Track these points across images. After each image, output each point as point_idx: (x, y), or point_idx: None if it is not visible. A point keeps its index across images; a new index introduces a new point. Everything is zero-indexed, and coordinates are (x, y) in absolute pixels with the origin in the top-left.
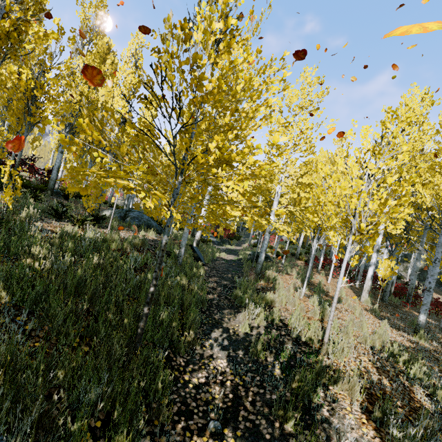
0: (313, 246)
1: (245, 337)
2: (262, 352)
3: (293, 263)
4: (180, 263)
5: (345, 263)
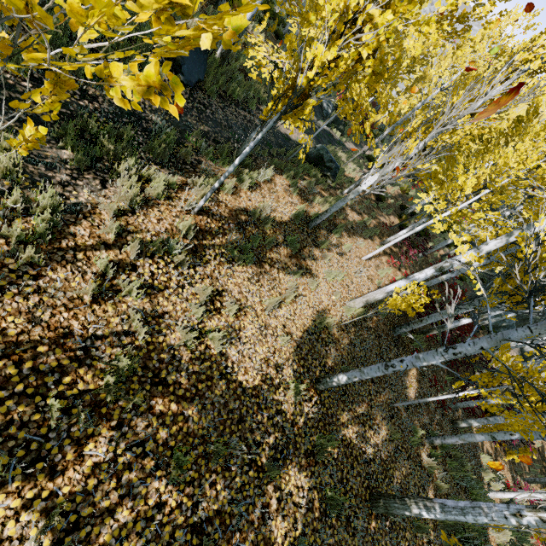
0: (254, 139)
1: None
2: None
3: (377, 212)
4: None
5: None
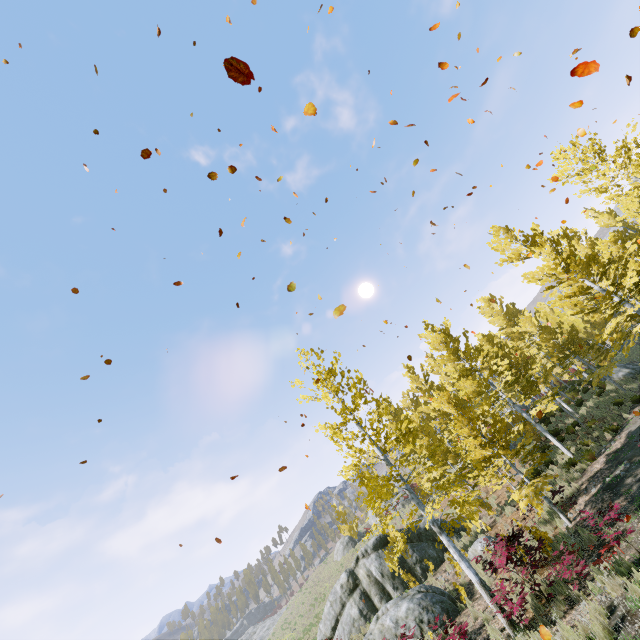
0: None
1: None
2: None
3: None
4: None
5: None
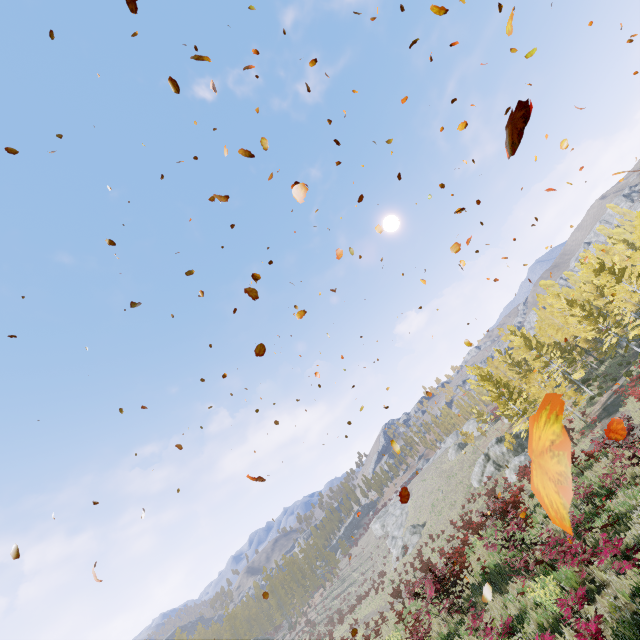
0: None
1: None
2: None
3: None
4: None
5: None
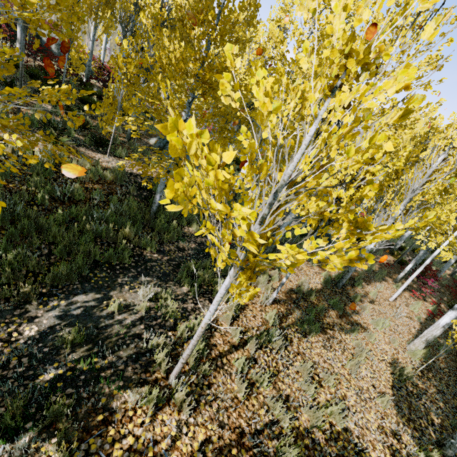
0: None
1: (103, 316)
2: (82, 344)
3: None
4: (154, 210)
5: (221, 292)
